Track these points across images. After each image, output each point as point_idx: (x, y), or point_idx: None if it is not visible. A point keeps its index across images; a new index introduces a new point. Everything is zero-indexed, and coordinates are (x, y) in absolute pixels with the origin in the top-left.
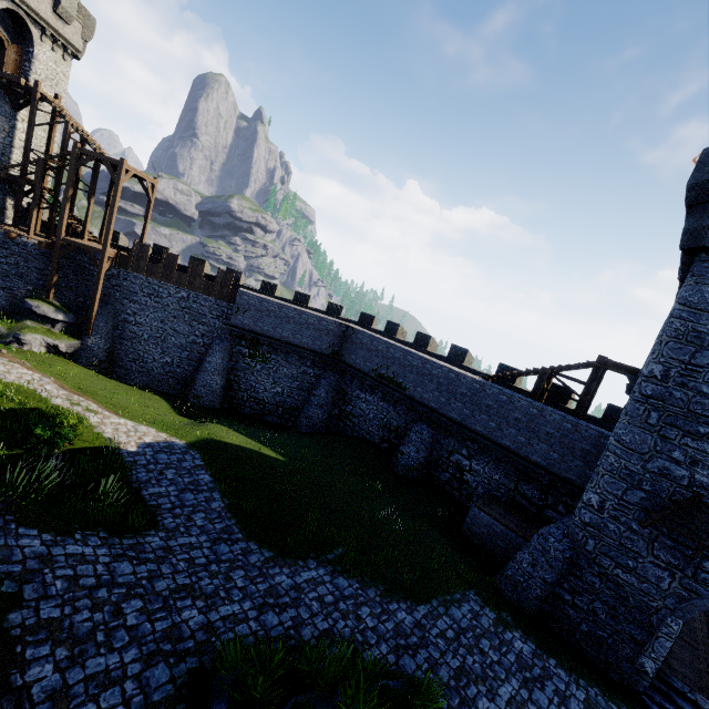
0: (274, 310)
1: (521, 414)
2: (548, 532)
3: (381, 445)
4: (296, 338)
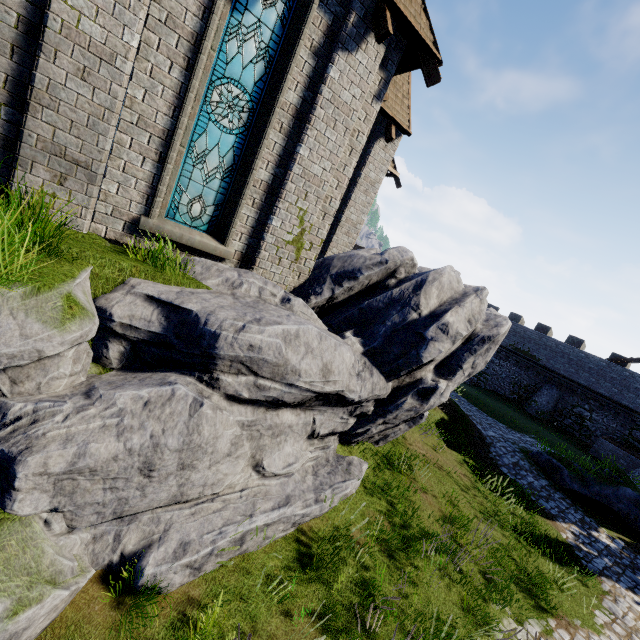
0: None
1: None
2: None
3: (511, 396)
4: None
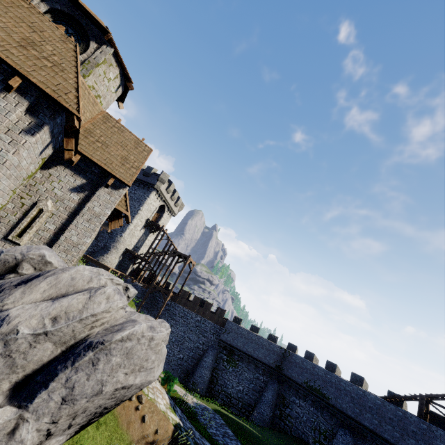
0: (244, 334)
1: (415, 428)
2: None
3: None
4: (255, 353)
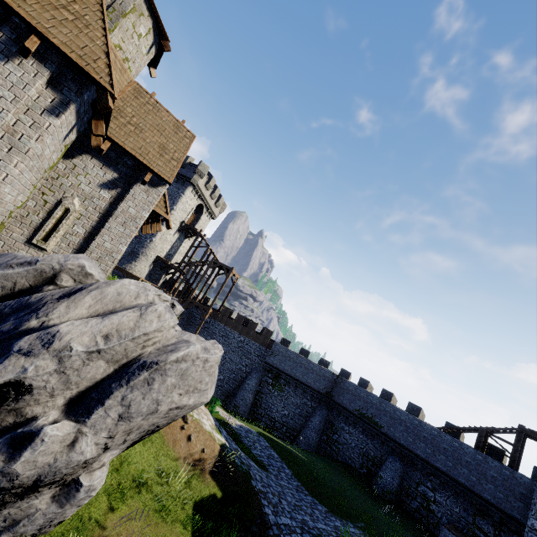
0: (293, 357)
1: (470, 458)
2: None
3: (361, 470)
4: (304, 378)
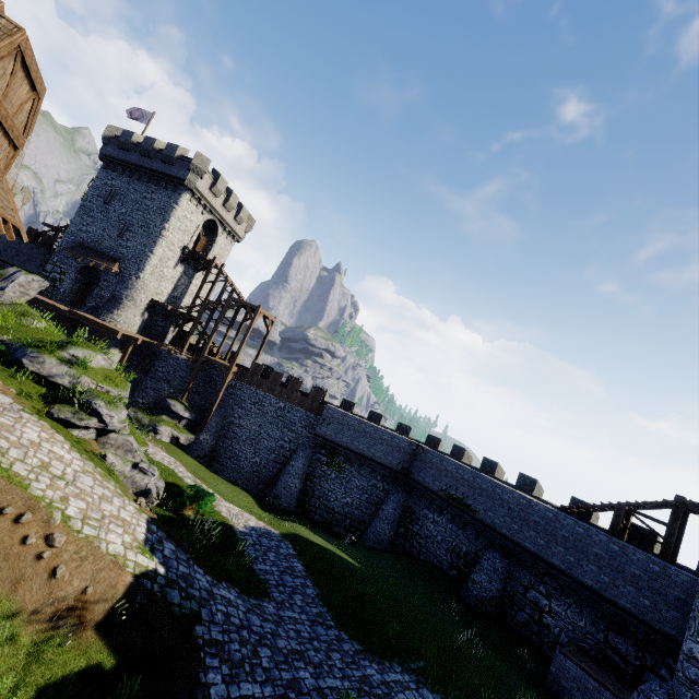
0: (353, 425)
1: (600, 550)
2: (649, 688)
3: (449, 572)
4: (370, 451)
